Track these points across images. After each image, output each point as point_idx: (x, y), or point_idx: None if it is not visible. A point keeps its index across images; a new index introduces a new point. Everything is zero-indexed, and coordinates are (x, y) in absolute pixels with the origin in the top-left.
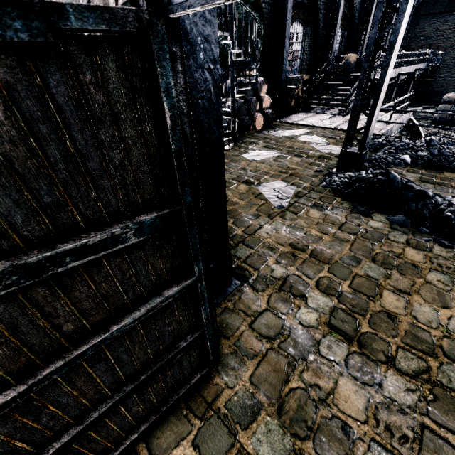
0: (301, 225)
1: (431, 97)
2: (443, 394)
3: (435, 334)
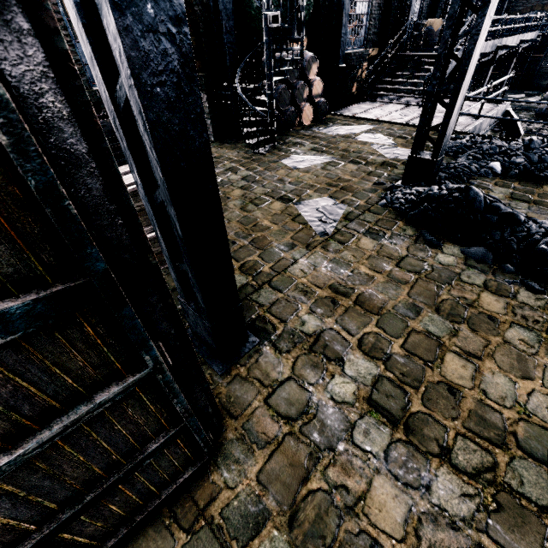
0: (348, 259)
1: (538, 79)
2: (511, 502)
3: (508, 416)
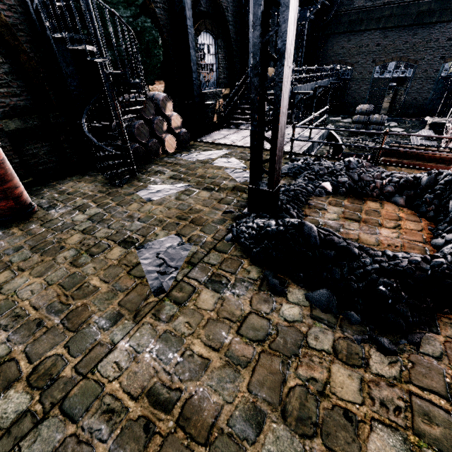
0: (181, 330)
1: (347, 107)
2: None
3: None
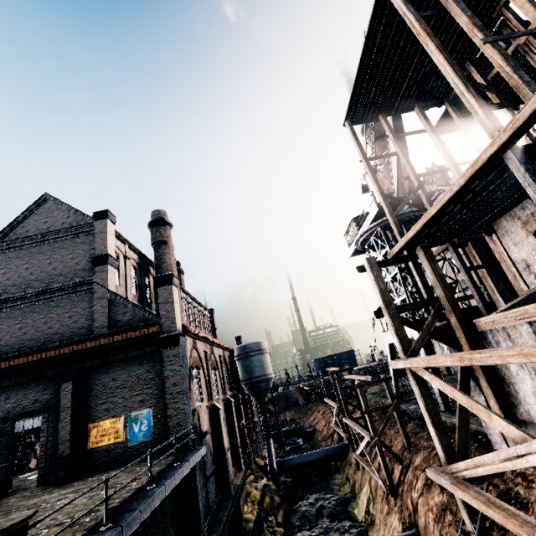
0: None
1: None
2: None
3: None
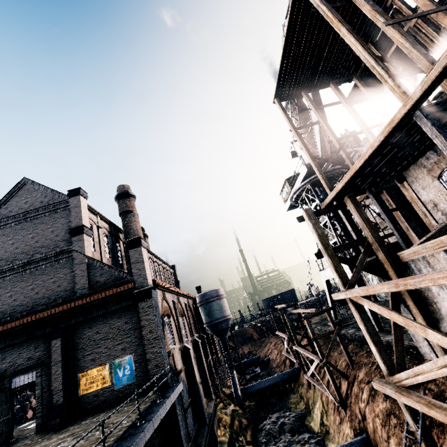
0: None
1: None
2: None
3: None
